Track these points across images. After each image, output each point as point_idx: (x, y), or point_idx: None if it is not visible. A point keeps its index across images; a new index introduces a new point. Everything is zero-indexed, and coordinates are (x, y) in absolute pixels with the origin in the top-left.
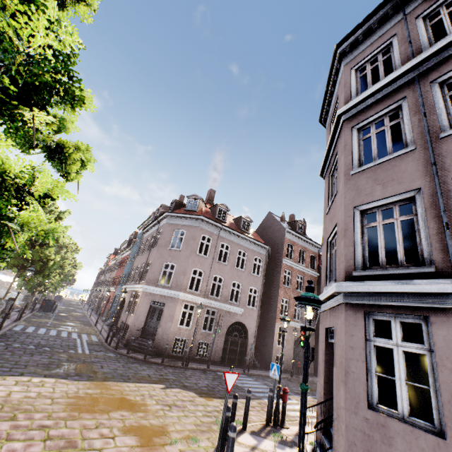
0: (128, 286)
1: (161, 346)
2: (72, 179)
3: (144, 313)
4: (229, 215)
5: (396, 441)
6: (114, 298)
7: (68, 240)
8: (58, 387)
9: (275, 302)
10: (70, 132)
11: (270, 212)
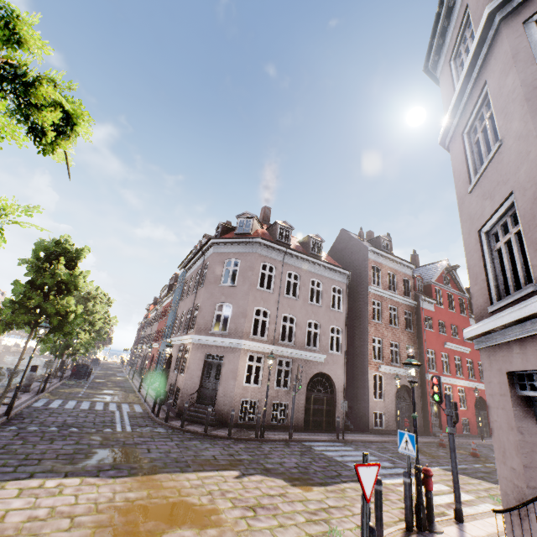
0: (173, 339)
1: (224, 413)
2: (53, 149)
3: (197, 371)
4: (292, 237)
5: None
6: (158, 356)
7: (91, 286)
8: (84, 493)
9: (365, 343)
10: (32, 47)
11: (343, 229)
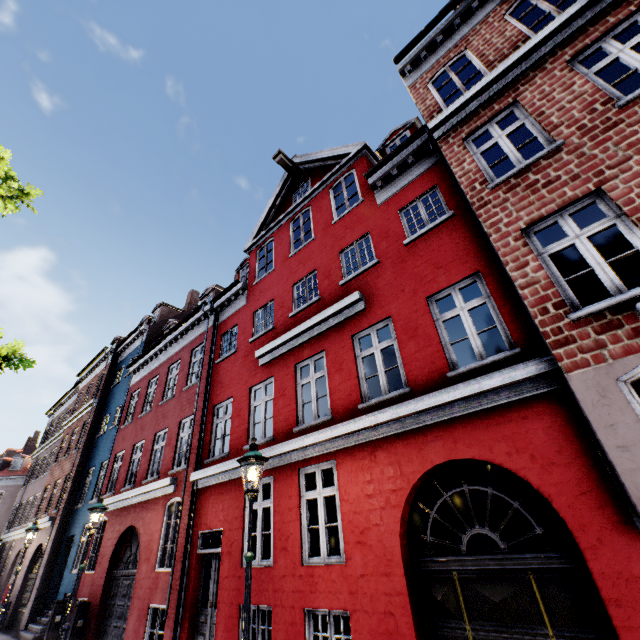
0: None
1: None
2: None
3: None
4: None
5: None
6: None
7: None
8: None
9: None
10: None
11: None
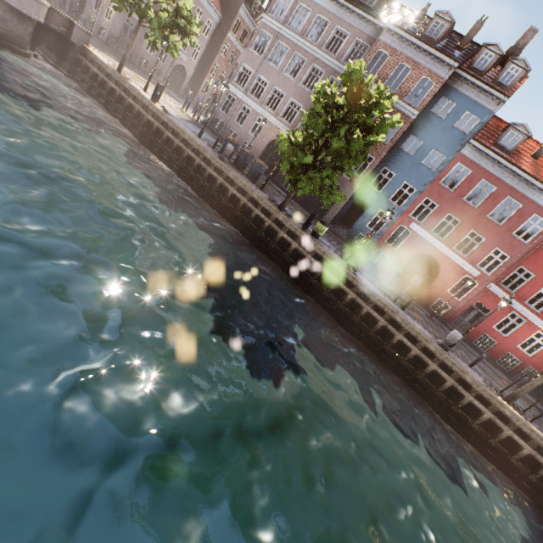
0: None
1: (133, 58)
2: None
3: (120, 26)
4: None
5: (221, 115)
6: None
7: None
8: None
9: (210, 64)
10: None
11: None
